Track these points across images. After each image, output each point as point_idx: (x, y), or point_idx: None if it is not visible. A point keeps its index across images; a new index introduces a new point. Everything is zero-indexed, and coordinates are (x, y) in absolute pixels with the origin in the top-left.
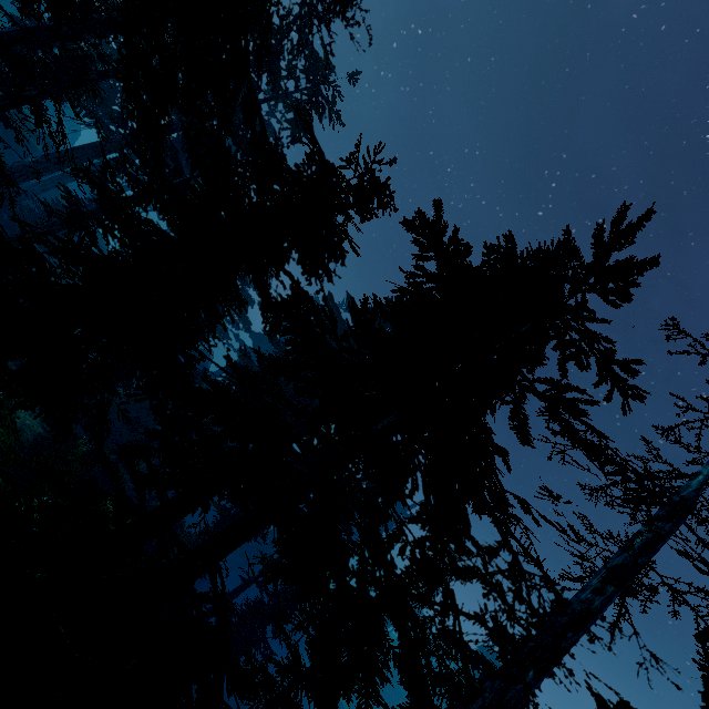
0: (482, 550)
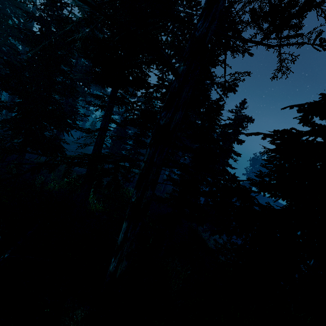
0: None
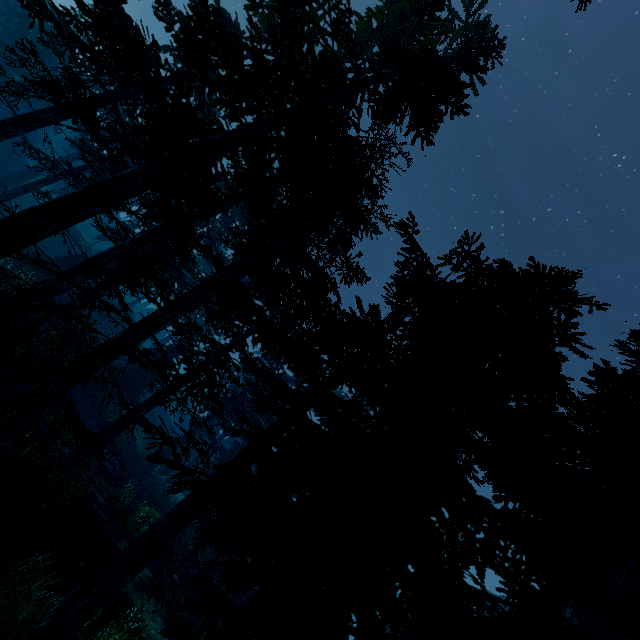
0: None
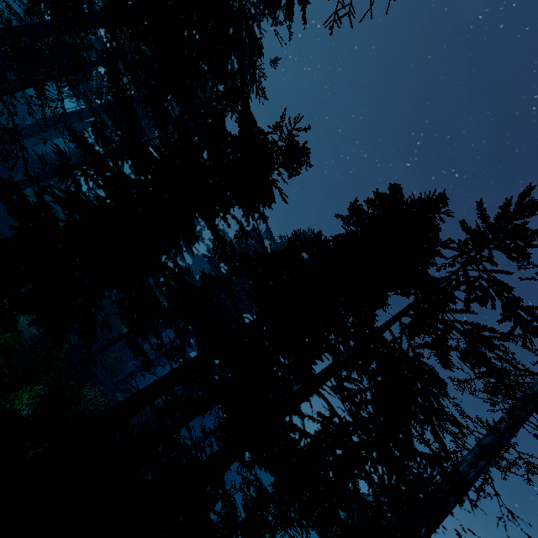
0: (425, 458)
